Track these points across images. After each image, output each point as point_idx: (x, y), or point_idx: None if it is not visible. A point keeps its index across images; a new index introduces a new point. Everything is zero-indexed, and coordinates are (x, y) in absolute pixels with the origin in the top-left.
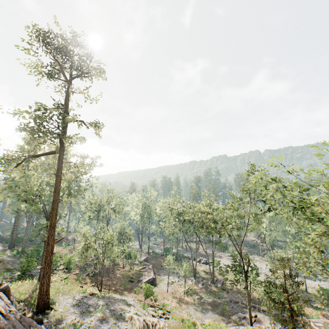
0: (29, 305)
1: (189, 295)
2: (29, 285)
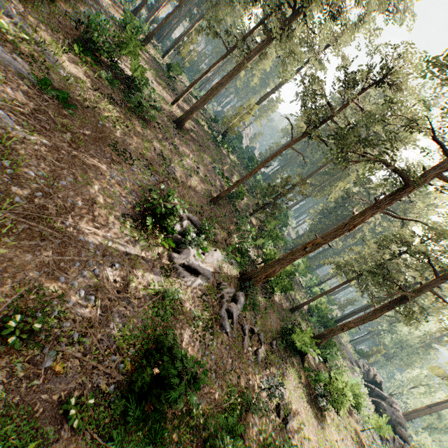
0: None
1: None
2: None
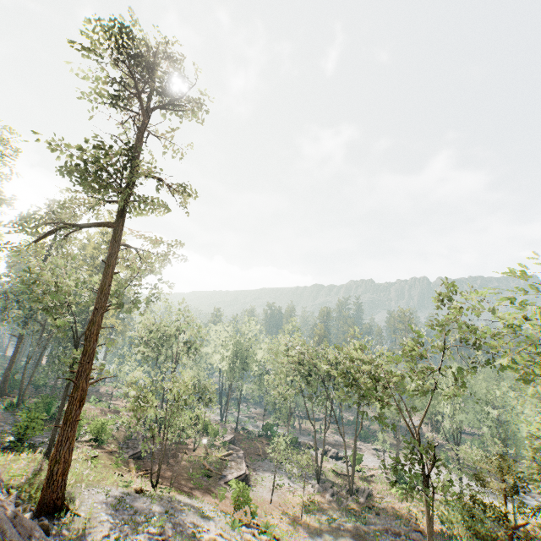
0: (26, 499)
1: (310, 512)
2: (27, 461)
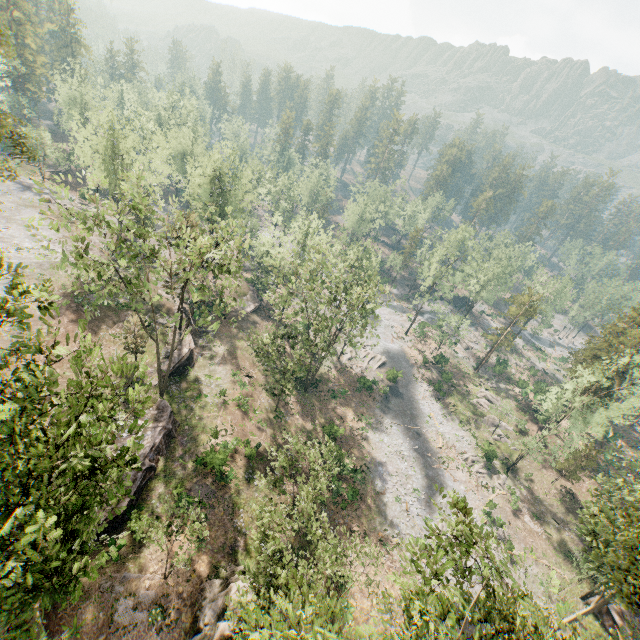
0: None
1: None
2: None
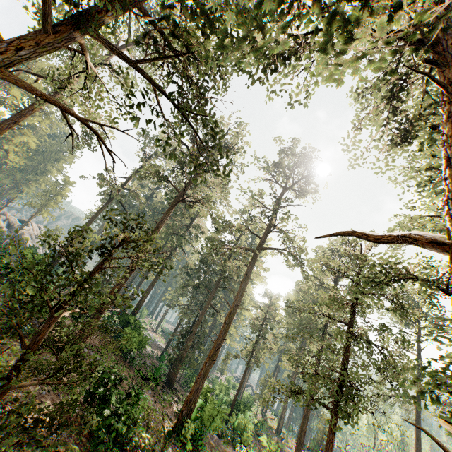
0: None
1: None
2: None
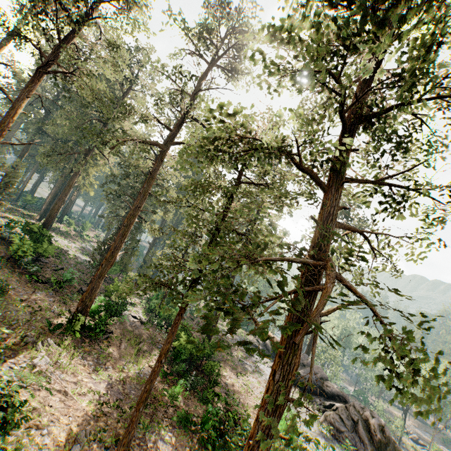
0: None
1: None
2: None
